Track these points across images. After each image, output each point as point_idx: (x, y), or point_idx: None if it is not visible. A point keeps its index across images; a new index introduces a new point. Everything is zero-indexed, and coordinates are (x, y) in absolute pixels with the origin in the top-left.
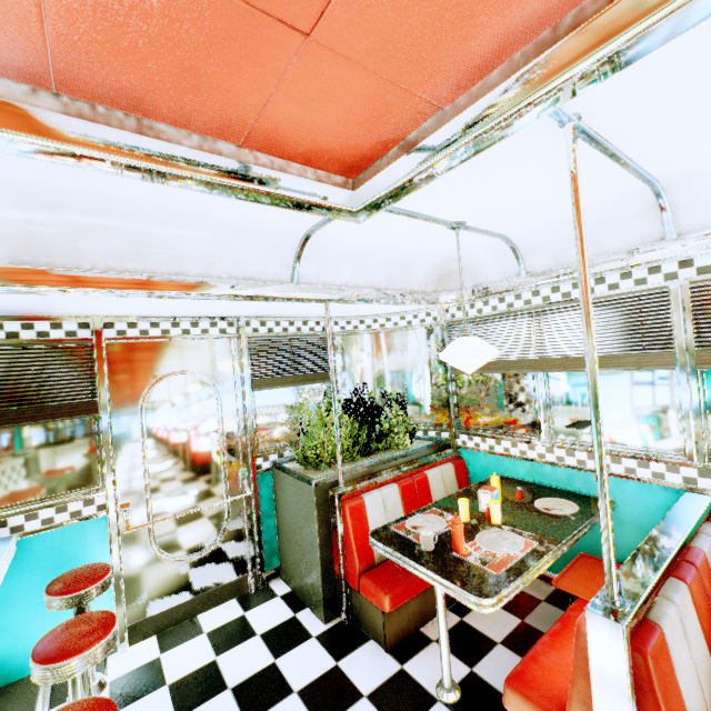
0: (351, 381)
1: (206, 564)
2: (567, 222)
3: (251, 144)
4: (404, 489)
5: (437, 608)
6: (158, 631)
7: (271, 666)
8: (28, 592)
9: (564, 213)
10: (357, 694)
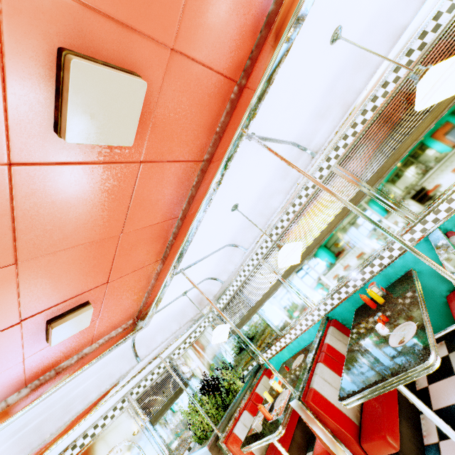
0: (199, 375)
1: None
2: (218, 263)
3: (95, 341)
4: (250, 409)
5: (283, 454)
6: None
7: None
8: None
9: (215, 263)
10: None
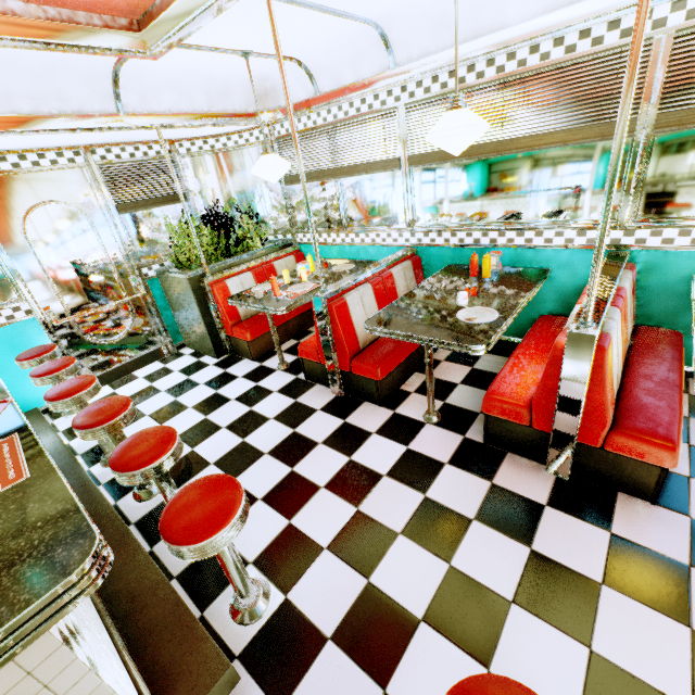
0: (209, 200)
1: (127, 343)
2: (333, 49)
3: (36, 1)
4: (257, 275)
5: (270, 327)
6: (108, 383)
7: (187, 379)
8: (1, 368)
9: (328, 41)
10: (236, 377)
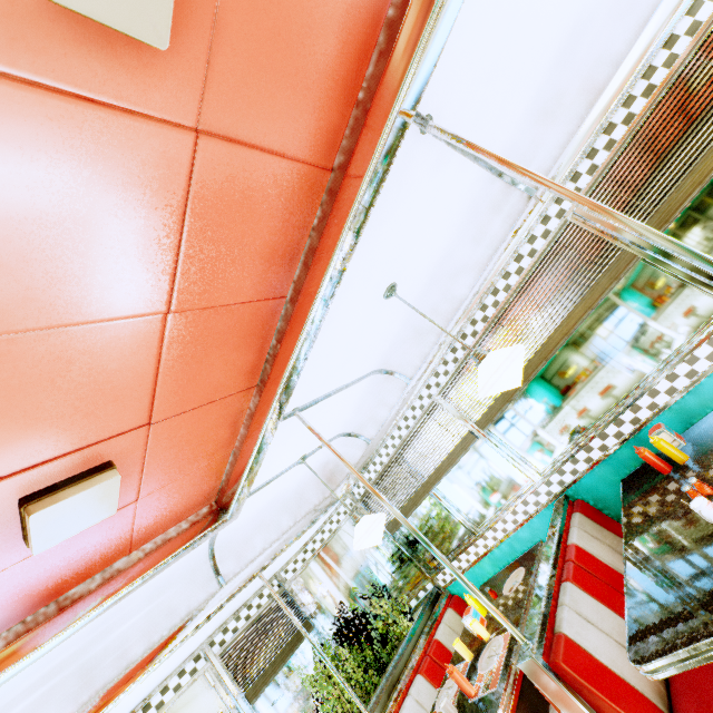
0: (332, 608)
1: None
2: (361, 407)
3: (136, 547)
4: (428, 672)
5: None
6: None
7: None
8: None
9: (354, 406)
10: None
